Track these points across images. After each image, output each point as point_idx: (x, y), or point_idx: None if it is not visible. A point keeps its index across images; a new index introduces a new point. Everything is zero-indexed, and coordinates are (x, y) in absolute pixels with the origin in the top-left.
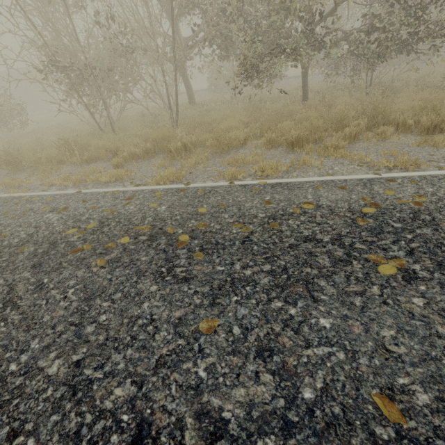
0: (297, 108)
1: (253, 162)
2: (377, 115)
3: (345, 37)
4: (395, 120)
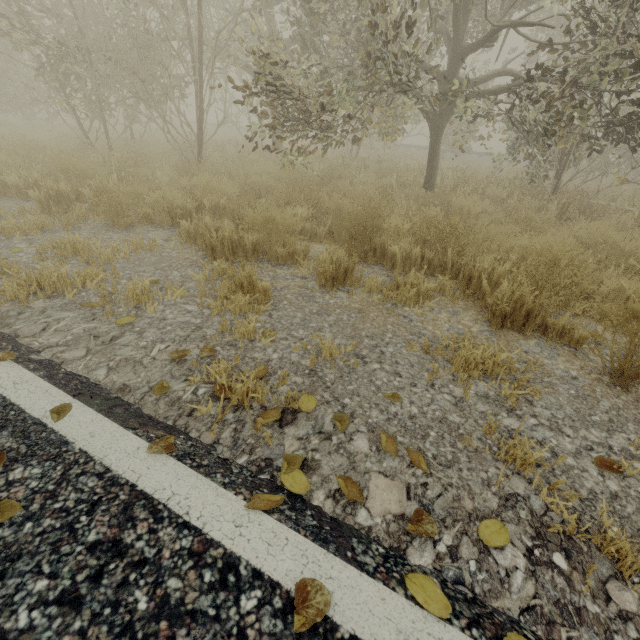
0: (368, 192)
1: (101, 259)
2: (452, 245)
3: (514, 86)
4: (467, 268)
